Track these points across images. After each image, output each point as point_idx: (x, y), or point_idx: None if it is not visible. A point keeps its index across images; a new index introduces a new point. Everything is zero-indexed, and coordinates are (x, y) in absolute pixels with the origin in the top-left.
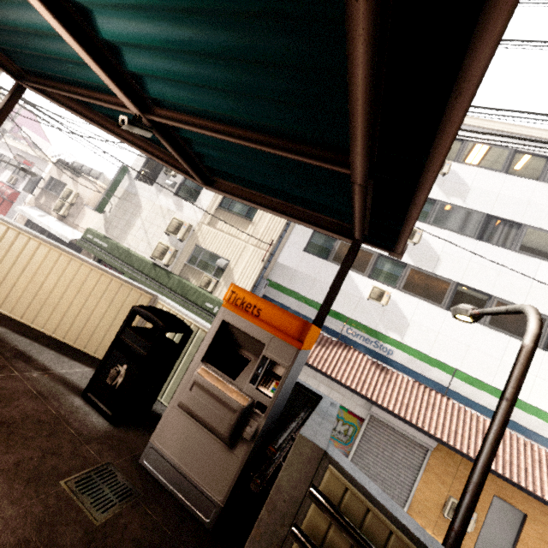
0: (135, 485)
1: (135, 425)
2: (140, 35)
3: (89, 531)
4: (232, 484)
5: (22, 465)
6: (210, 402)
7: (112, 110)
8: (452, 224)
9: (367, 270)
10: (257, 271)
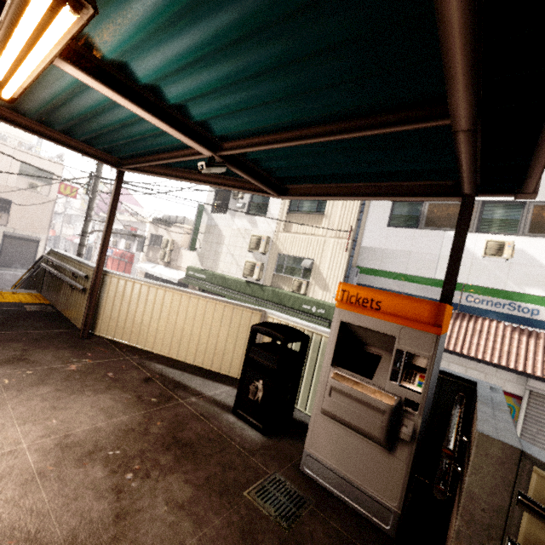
0: (305, 493)
1: (284, 434)
2: (201, 85)
3: (282, 539)
4: (403, 489)
5: (211, 479)
6: (353, 406)
7: (187, 161)
8: None
9: (472, 224)
10: (344, 262)
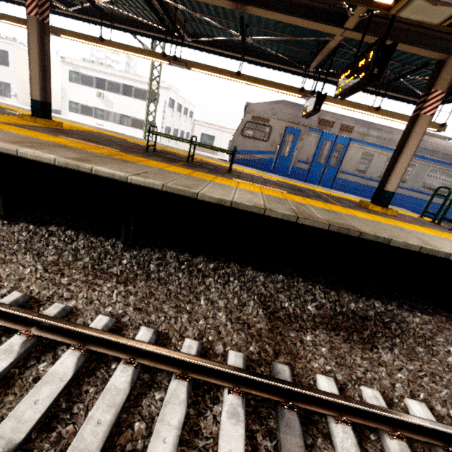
0: None
1: None
2: None
3: None
4: None
5: None
6: None
7: None
8: (111, 120)
9: None
10: None
